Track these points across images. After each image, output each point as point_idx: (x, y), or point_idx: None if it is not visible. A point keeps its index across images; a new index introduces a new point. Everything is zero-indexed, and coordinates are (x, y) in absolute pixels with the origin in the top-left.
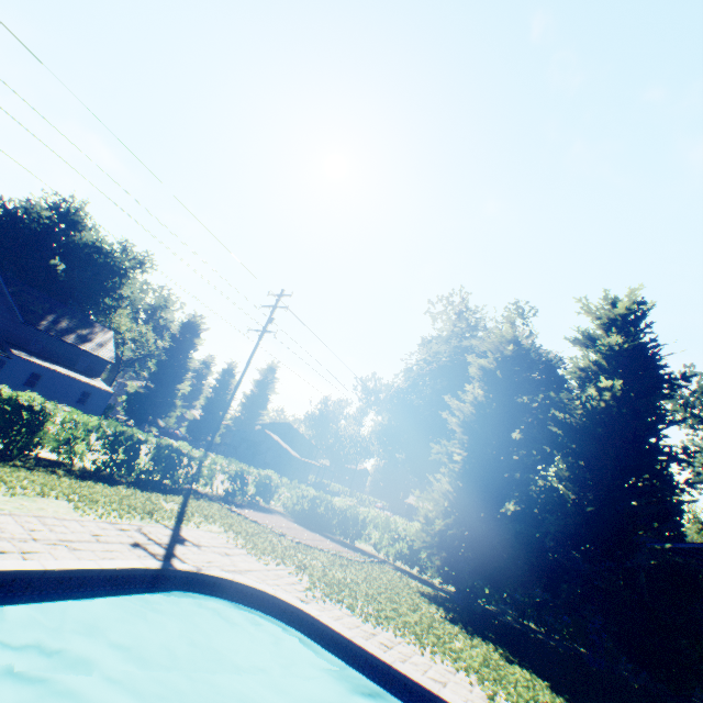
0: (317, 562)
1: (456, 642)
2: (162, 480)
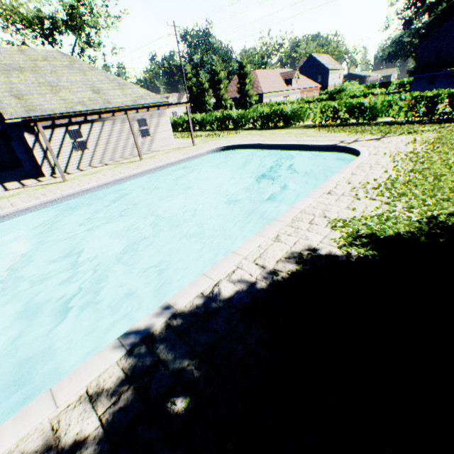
0: None
1: None
2: None
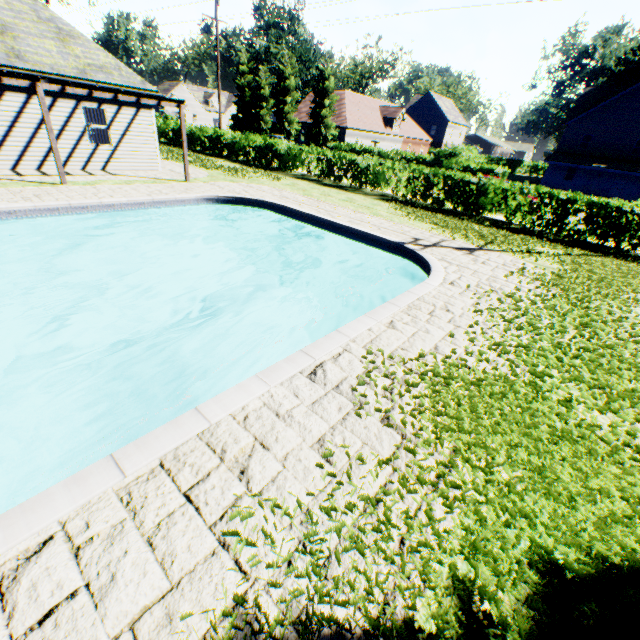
0: (635, 319)
1: (608, 420)
2: (600, 243)
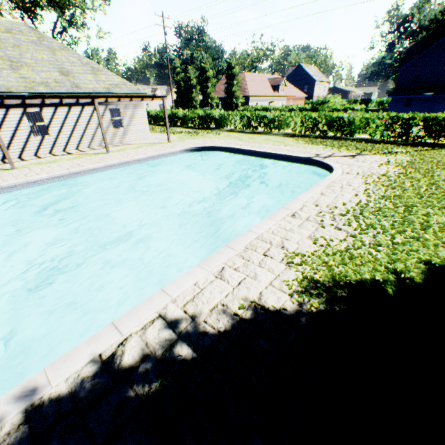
0: None
1: None
2: (436, 142)
